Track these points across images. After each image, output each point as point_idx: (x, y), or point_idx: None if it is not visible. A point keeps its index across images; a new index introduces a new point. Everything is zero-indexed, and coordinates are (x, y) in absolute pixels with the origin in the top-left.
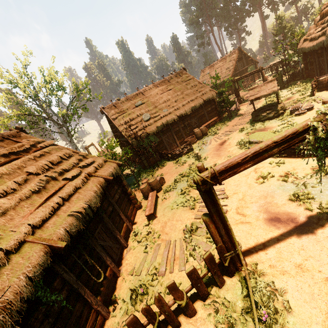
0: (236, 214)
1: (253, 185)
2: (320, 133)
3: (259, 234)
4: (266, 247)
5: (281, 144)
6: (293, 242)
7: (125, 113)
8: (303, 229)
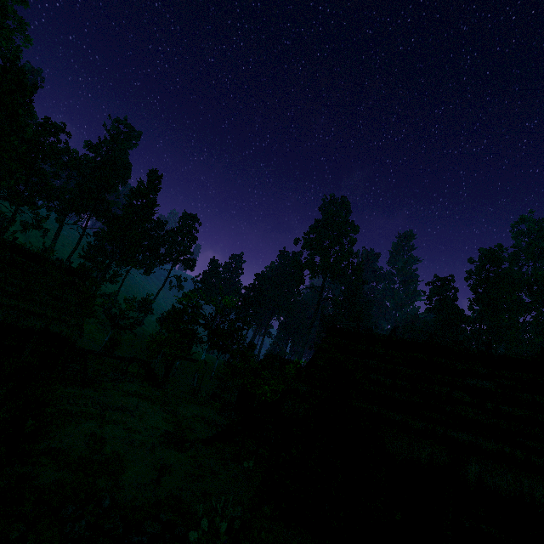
0: None
1: None
2: None
3: None
4: None
5: None
6: None
7: None
8: None
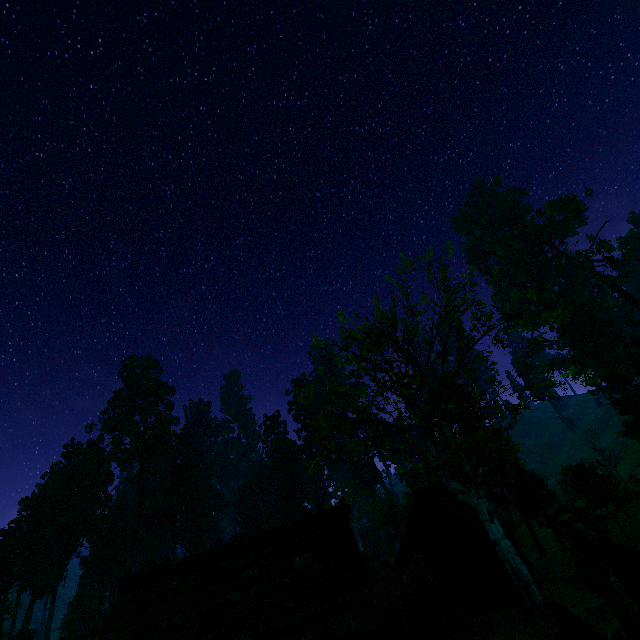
0: None
1: None
2: None
3: None
4: None
5: None
6: None
7: None
8: None
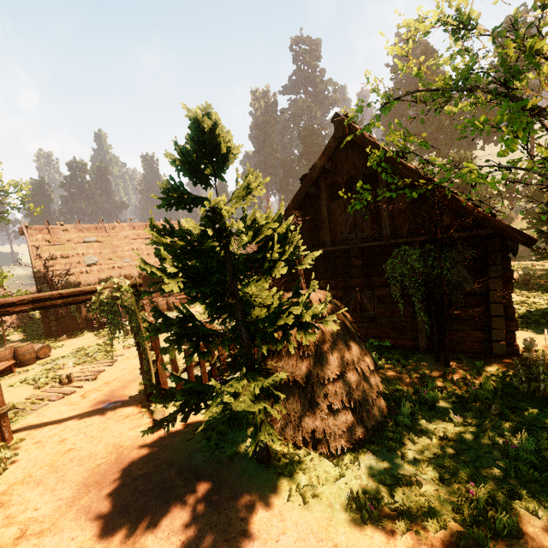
0: (79, 396)
1: (137, 369)
2: (103, 297)
3: (70, 415)
4: (58, 425)
5: (69, 298)
6: (89, 420)
7: (61, 244)
8: (112, 410)
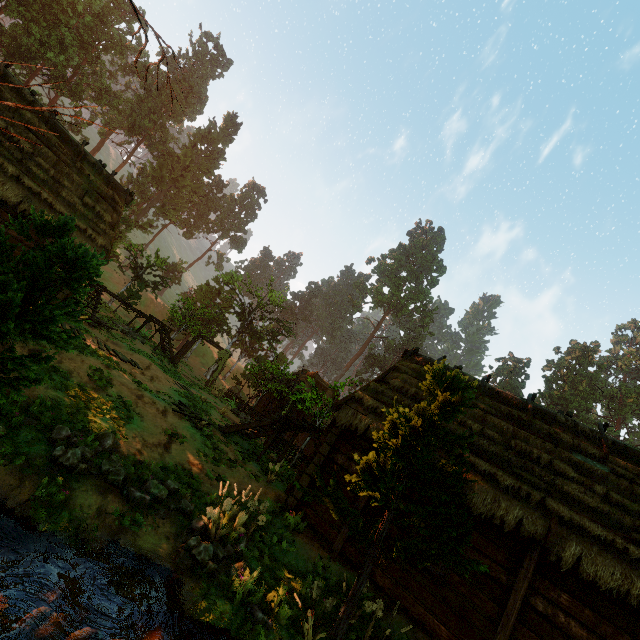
0: None
1: None
2: None
3: None
4: None
5: None
6: None
7: None
8: None
